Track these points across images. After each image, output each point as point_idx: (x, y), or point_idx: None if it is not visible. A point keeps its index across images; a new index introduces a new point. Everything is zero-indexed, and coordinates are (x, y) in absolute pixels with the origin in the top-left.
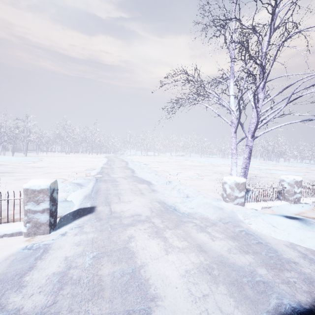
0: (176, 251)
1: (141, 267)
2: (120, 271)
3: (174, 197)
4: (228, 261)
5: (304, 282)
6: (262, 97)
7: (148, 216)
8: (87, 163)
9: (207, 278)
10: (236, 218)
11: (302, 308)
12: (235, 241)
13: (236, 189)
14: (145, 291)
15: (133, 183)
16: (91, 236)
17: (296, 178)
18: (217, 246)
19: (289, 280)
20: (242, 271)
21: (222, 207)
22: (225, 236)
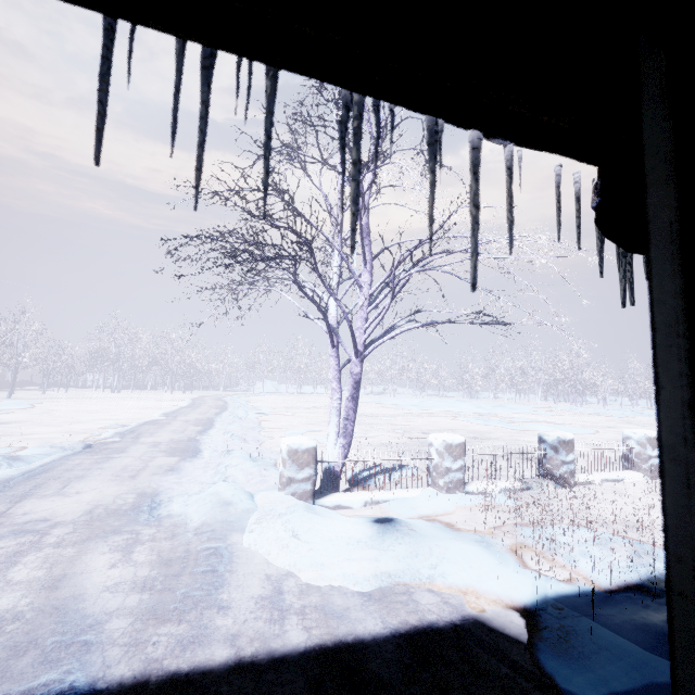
0: None
1: None
2: None
3: (197, 483)
4: (74, 606)
5: (178, 642)
6: (366, 279)
7: (63, 522)
8: (132, 412)
9: None
10: (237, 524)
11: (89, 688)
12: (158, 568)
13: (290, 462)
14: None
15: (153, 455)
16: None
17: (448, 439)
18: (99, 579)
19: (151, 639)
20: (73, 625)
21: (232, 502)
22: (154, 559)
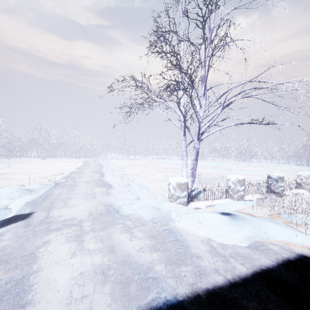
0: (83, 254)
1: (34, 272)
2: (8, 279)
3: (125, 199)
4: (131, 260)
5: (195, 275)
6: (204, 102)
7: (83, 219)
8: (59, 168)
9: (98, 278)
10: (168, 217)
11: (175, 300)
12: (152, 240)
13: (178, 189)
14: (22, 297)
15: (92, 187)
16: (4, 244)
17: (239, 177)
18: (130, 246)
19: (181, 274)
20: (139, 269)
21: (159, 208)
22: (146, 235)
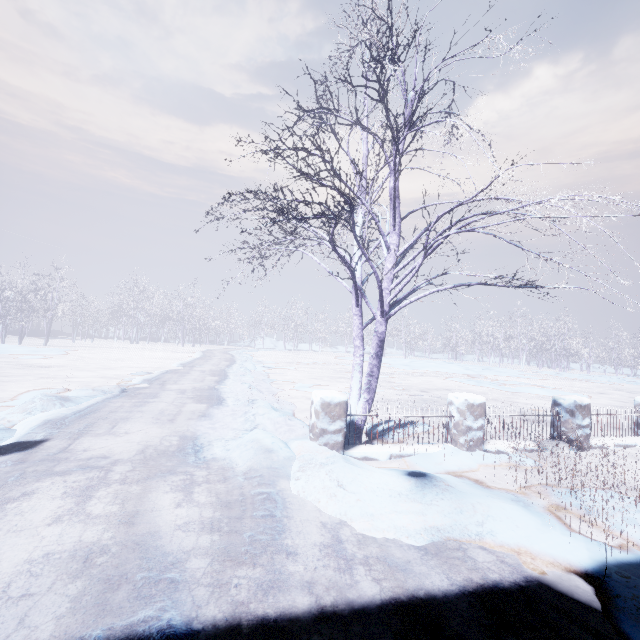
0: (74, 521)
1: None
2: None
3: (230, 430)
4: (153, 543)
5: (258, 586)
6: (394, 241)
7: (121, 460)
8: (152, 361)
9: (71, 567)
10: (282, 471)
11: (186, 628)
12: (220, 510)
13: (323, 414)
14: None
15: (183, 402)
16: None
17: (470, 398)
18: (169, 517)
19: (231, 581)
20: (156, 561)
21: (273, 449)
22: (214, 500)
